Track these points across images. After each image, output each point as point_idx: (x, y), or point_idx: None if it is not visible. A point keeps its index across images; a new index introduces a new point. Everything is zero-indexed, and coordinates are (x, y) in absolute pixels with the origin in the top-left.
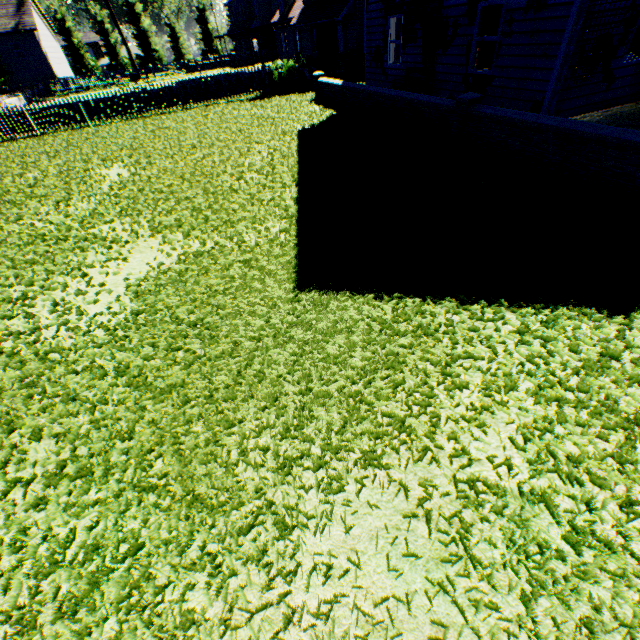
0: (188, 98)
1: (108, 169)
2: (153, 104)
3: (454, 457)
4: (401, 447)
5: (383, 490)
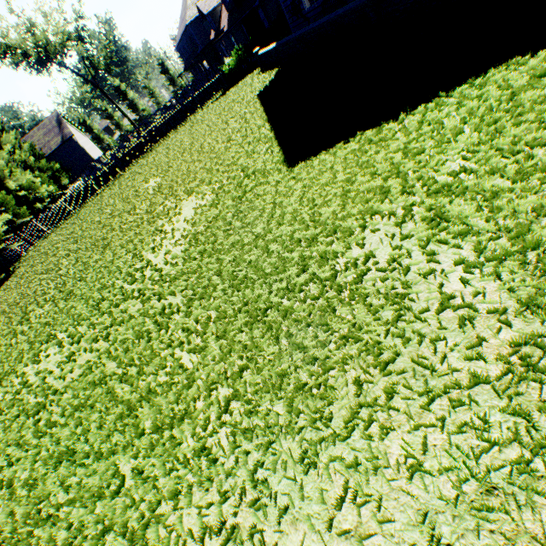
0: (176, 121)
1: (148, 183)
2: (157, 137)
3: (424, 187)
4: (385, 201)
5: (378, 221)
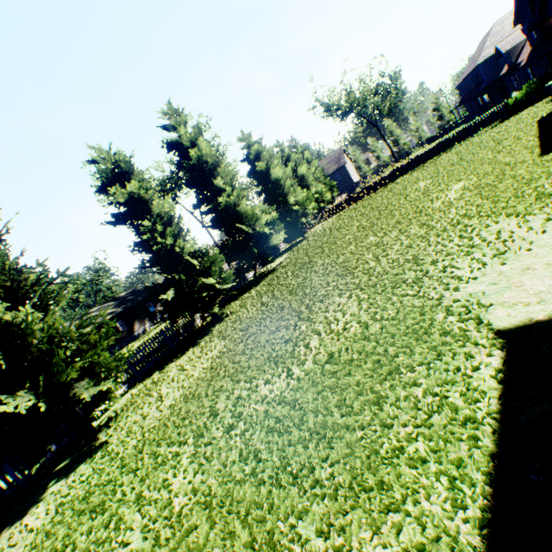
0: (444, 148)
1: (417, 185)
2: (423, 160)
3: None
4: None
5: None
